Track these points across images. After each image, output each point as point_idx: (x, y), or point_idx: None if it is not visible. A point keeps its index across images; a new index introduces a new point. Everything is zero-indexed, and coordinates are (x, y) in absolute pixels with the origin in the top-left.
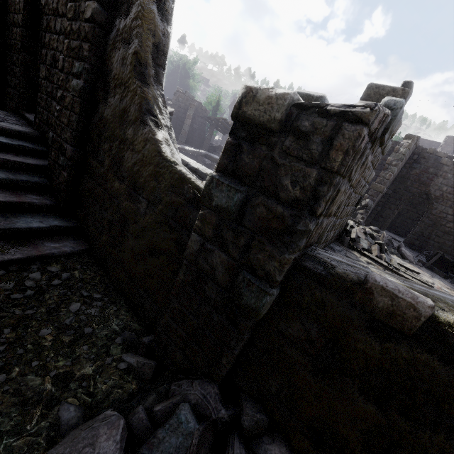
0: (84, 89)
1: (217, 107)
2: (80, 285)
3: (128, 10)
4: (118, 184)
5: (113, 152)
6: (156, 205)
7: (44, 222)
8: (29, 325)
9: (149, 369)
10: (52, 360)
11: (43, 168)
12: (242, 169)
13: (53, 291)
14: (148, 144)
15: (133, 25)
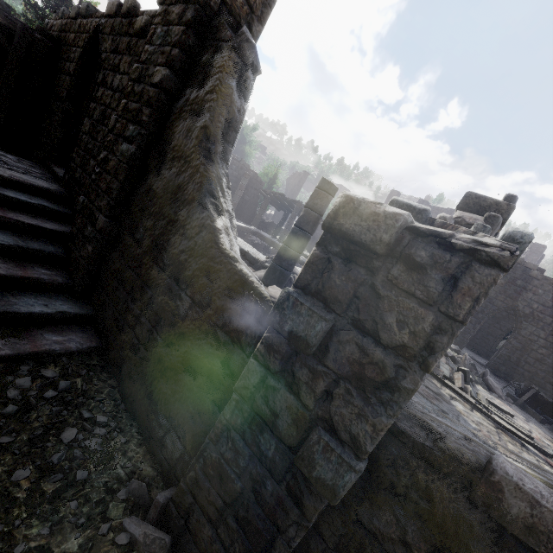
0: (134, 155)
1: (274, 179)
2: (81, 401)
3: (202, 82)
4: (157, 271)
5: (156, 232)
6: (202, 307)
7: (50, 306)
8: (0, 462)
9: (161, 549)
10: (23, 523)
11: (62, 235)
12: (330, 292)
13: (43, 408)
14: (204, 231)
15: (206, 98)
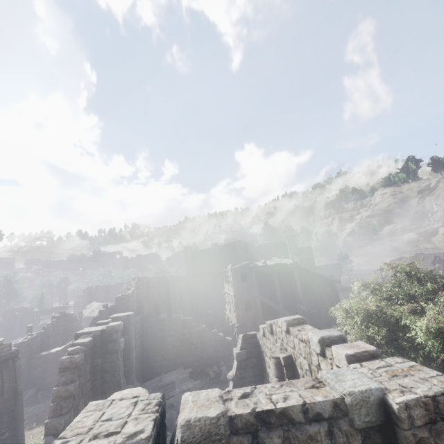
0: None
1: (41, 298)
2: None
3: None
4: None
5: None
6: None
7: None
8: None
9: None
10: None
11: None
12: None
13: None
14: None
15: None
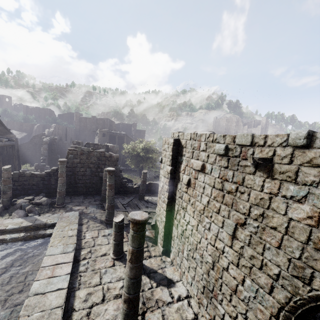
0: None
1: None
2: None
3: None
4: None
5: None
6: None
7: None
8: None
9: None
10: None
11: None
12: None
13: None
14: None
15: None
